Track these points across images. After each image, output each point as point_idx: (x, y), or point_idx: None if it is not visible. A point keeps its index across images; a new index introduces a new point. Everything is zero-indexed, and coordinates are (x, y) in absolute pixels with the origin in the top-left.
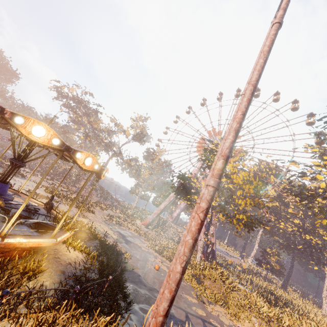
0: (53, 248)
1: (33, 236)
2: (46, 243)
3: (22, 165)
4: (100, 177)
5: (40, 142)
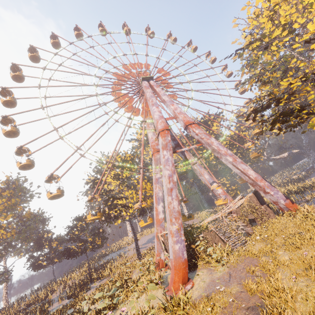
0: None
1: None
2: None
3: None
4: None
5: None
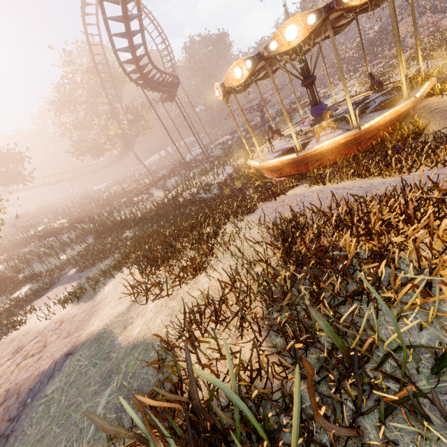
0: (420, 108)
1: (384, 112)
2: (404, 108)
3: (313, 79)
4: None
5: (302, 39)
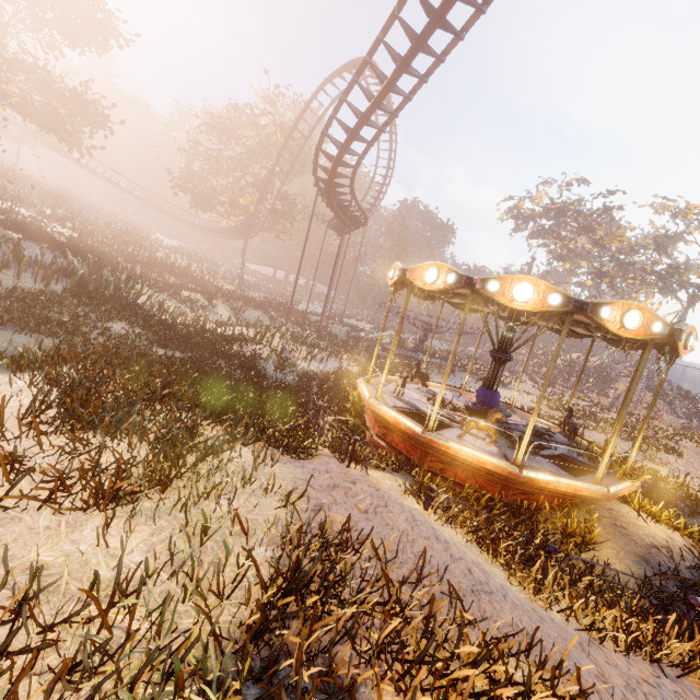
0: (605, 507)
1: (562, 475)
2: (588, 492)
3: (508, 359)
4: (674, 352)
5: (529, 309)
